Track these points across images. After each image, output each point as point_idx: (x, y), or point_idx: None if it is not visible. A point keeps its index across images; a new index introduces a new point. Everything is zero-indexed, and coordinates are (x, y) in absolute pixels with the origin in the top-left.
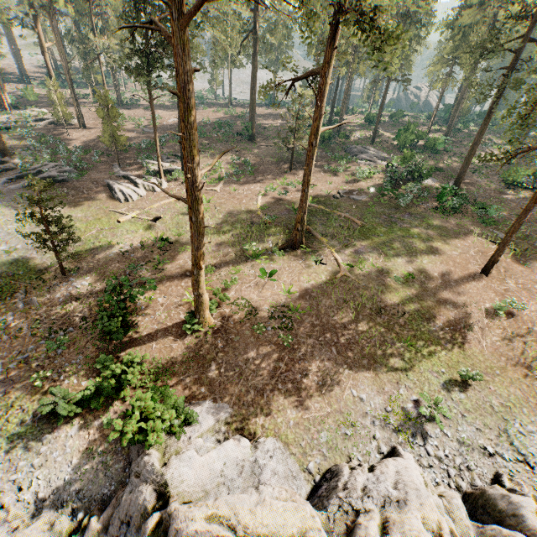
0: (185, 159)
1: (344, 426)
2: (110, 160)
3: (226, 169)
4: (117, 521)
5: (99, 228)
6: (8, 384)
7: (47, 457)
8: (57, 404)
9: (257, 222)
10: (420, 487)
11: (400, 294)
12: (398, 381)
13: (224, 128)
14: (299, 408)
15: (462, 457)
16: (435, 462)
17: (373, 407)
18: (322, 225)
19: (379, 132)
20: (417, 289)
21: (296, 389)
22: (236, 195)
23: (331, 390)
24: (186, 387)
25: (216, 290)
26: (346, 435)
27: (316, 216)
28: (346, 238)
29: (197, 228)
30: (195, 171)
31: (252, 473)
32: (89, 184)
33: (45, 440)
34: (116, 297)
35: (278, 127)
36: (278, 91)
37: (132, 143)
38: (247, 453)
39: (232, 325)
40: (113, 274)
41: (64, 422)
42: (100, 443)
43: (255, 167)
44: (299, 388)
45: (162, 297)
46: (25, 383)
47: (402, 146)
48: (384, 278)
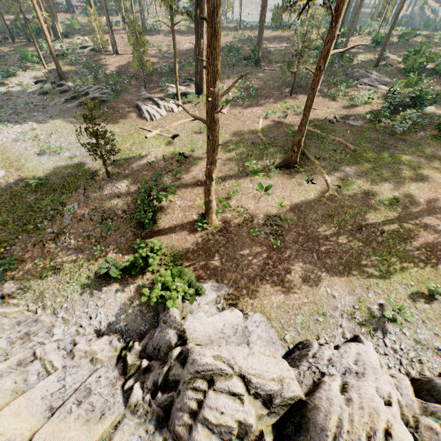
0: (209, 83)
1: (316, 314)
2: (138, 84)
3: (232, 92)
4: (151, 348)
5: (132, 142)
6: (78, 251)
7: (105, 301)
8: (110, 269)
9: (257, 143)
10: (377, 367)
11: (382, 216)
12: (369, 287)
13: (233, 53)
14: (281, 295)
15: (416, 353)
16: (390, 352)
17: (343, 304)
18: (316, 148)
19: (385, 54)
20: (399, 212)
21: (280, 282)
22: (240, 118)
23: (309, 286)
24: (196, 269)
25: (221, 198)
26: (317, 321)
27: (311, 140)
28: (337, 161)
29: (213, 146)
30: (215, 95)
31: (243, 334)
32: (123, 104)
33: (103, 290)
34: (147, 197)
35: (282, 51)
36: (292, 12)
37: (154, 68)
38: (240, 321)
39: (233, 227)
40: (143, 180)
41: (114, 281)
42: (138, 298)
43: (258, 91)
44: (282, 281)
45: (179, 200)
46: (88, 252)
47: (408, 70)
48: (369, 200)
